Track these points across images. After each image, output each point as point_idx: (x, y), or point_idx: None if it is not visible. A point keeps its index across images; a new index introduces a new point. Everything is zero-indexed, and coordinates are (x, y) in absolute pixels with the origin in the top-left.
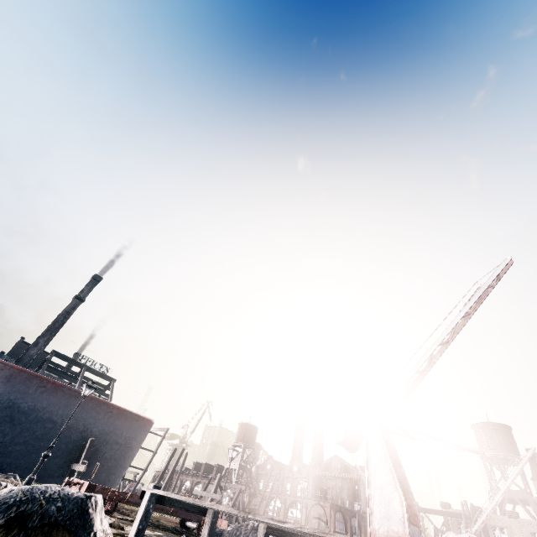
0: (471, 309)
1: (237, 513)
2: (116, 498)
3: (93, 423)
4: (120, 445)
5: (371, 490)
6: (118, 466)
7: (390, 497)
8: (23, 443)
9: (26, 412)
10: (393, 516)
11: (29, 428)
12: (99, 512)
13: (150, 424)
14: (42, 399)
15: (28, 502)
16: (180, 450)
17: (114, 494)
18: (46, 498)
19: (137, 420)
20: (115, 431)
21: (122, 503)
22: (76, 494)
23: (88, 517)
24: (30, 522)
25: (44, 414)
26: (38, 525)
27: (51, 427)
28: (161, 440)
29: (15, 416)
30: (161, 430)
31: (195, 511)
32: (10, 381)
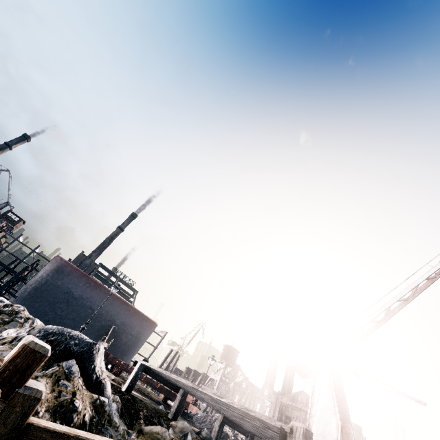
0: (436, 273)
1: (192, 385)
2: (121, 366)
3: (117, 315)
4: (132, 336)
5: (312, 410)
6: (129, 351)
7: (328, 420)
8: (73, 319)
9: (76, 298)
10: (329, 436)
11: (77, 310)
12: (100, 355)
13: (155, 326)
14: (87, 292)
15: (59, 334)
16: (175, 352)
17: (120, 363)
18: (70, 336)
19: (146, 321)
20: (130, 325)
21: (125, 371)
22: (88, 340)
23: (92, 355)
24: (58, 346)
25: (87, 302)
26: (62, 349)
27: (90, 312)
28: (161, 340)
29: (70, 300)
30: (162, 332)
31: (171, 387)
32: (69, 275)
